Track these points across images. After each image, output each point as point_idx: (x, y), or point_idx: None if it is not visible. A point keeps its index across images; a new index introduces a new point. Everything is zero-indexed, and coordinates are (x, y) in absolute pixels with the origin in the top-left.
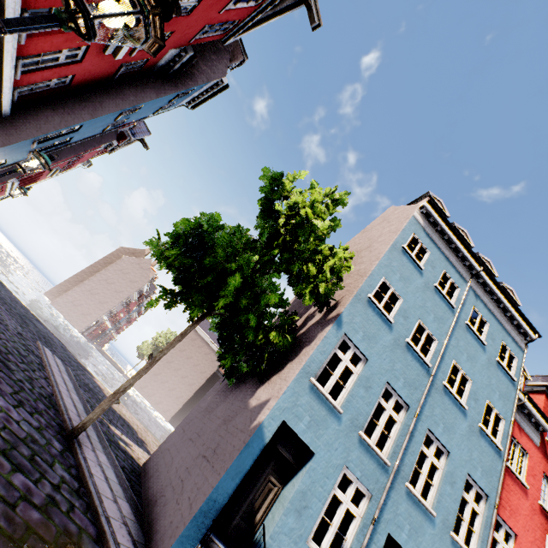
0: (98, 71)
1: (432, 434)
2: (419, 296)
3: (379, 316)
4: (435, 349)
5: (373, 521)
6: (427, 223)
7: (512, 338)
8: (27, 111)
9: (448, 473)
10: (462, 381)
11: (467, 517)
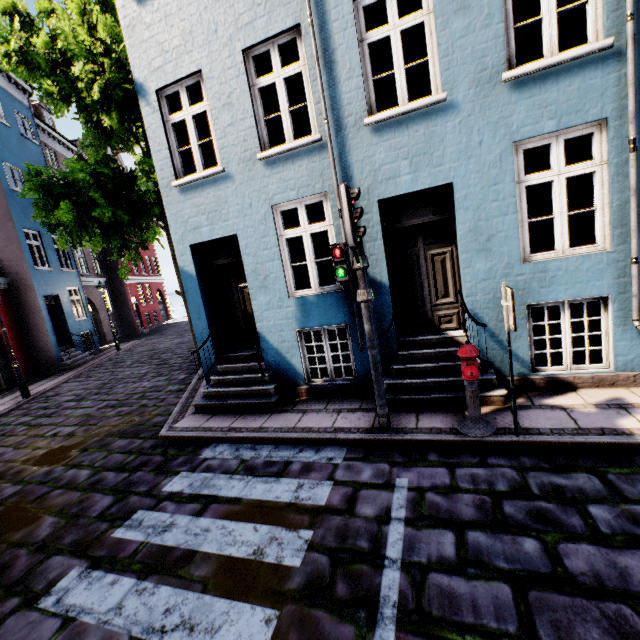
0: None
1: None
2: None
3: None
4: None
5: (340, 215)
6: None
7: None
8: (7, 266)
9: (442, 3)
10: None
11: (549, 3)
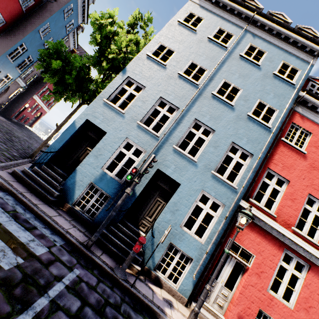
0: (10, 8)
1: (200, 122)
2: (192, 47)
3: (156, 64)
4: (205, 75)
5: (144, 161)
6: (203, 1)
7: (296, 57)
8: None
9: (212, 141)
10: (270, 111)
11: (231, 166)
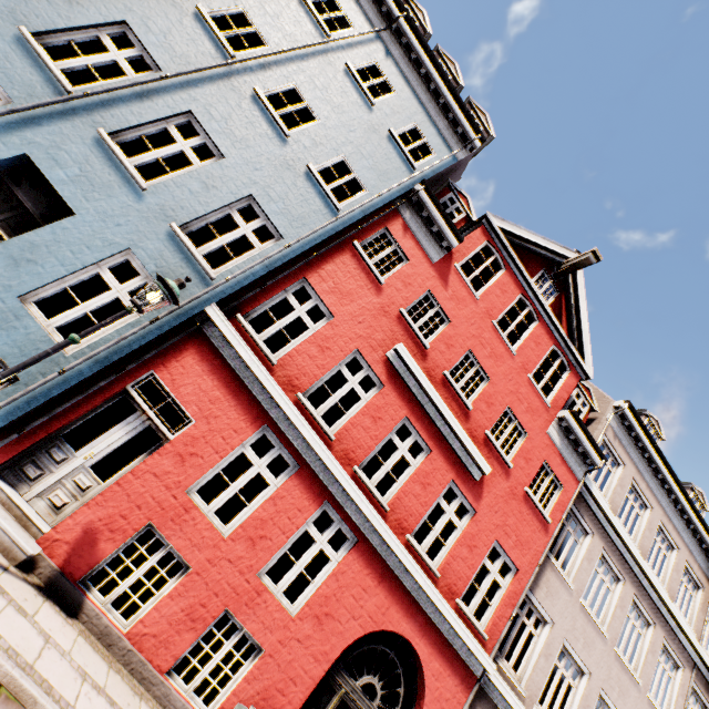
0: None
1: (201, 127)
2: None
3: None
4: (259, 52)
5: None
6: None
7: (439, 133)
8: None
9: (207, 172)
10: None
11: (228, 238)
